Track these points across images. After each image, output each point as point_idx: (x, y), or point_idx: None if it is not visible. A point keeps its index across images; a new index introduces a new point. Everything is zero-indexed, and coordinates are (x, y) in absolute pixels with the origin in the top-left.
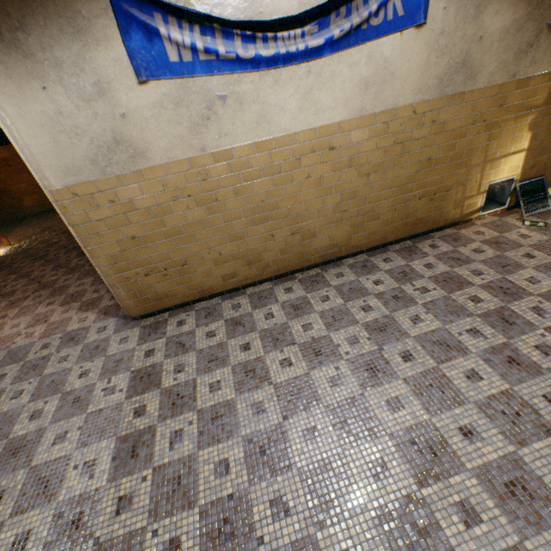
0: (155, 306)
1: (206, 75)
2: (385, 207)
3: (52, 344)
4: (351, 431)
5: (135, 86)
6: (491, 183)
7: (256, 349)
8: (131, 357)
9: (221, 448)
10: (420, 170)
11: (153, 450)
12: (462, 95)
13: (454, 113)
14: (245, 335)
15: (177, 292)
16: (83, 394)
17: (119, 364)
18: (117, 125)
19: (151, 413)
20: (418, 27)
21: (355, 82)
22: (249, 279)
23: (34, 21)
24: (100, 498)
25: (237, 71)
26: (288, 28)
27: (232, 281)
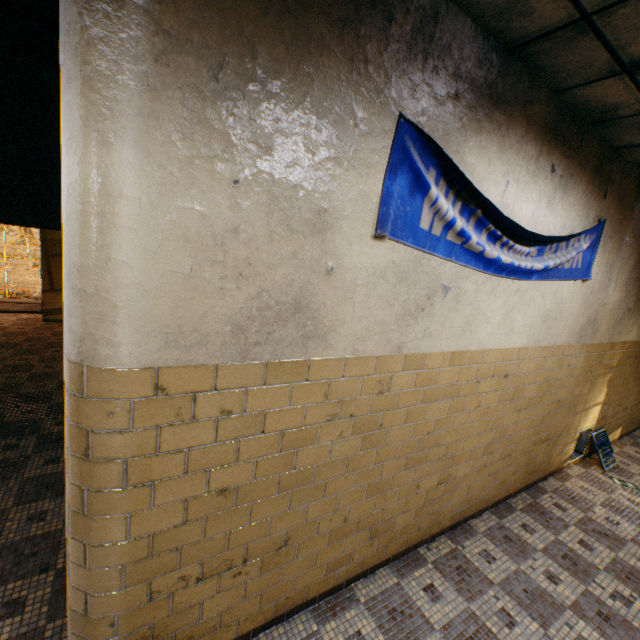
0: None
1: (443, 257)
2: (519, 449)
3: None
4: None
5: (367, 237)
6: (580, 431)
7: None
8: None
9: None
10: (550, 410)
11: None
12: (587, 345)
13: (579, 360)
14: None
15: (239, 611)
16: None
17: None
18: (313, 280)
19: None
20: (582, 281)
21: (540, 311)
22: (362, 564)
23: (288, 86)
24: None
25: (469, 265)
26: (520, 243)
27: (338, 572)
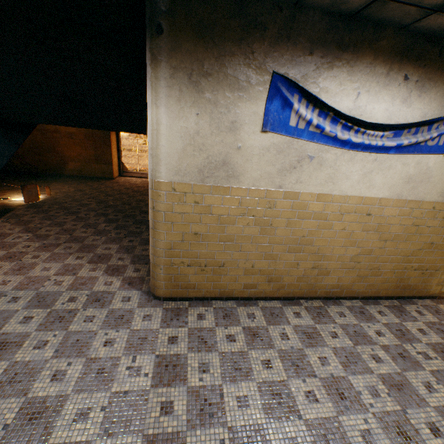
0: (180, 293)
1: (307, 140)
2: (388, 268)
3: (78, 299)
4: None
5: (257, 132)
6: None
7: (278, 370)
8: (155, 338)
9: None
10: (423, 248)
11: None
12: None
13: None
14: (264, 350)
15: (204, 286)
16: (107, 366)
17: (143, 342)
18: (231, 152)
19: (179, 414)
20: None
21: (402, 175)
22: (263, 293)
23: (216, 74)
24: None
25: (328, 144)
26: (374, 129)
27: (250, 291)
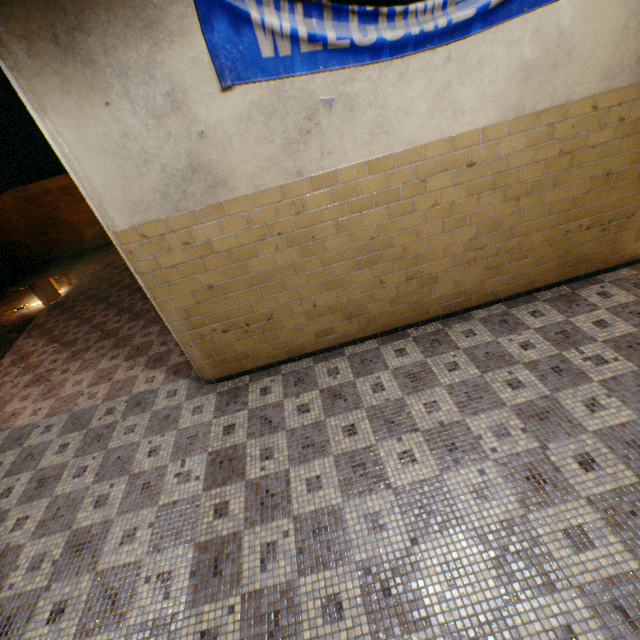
0: (233, 368)
1: (308, 73)
2: (536, 241)
3: (116, 409)
4: (515, 575)
5: (217, 94)
6: None
7: (365, 435)
8: (207, 433)
9: (329, 576)
10: (593, 189)
11: (240, 568)
12: None
13: None
14: (348, 413)
15: (260, 351)
16: (153, 479)
17: (193, 442)
18: (194, 146)
19: (236, 514)
20: None
21: (512, 68)
22: (348, 336)
23: (94, 15)
24: (178, 629)
25: (349, 65)
26: None
27: (327, 339)
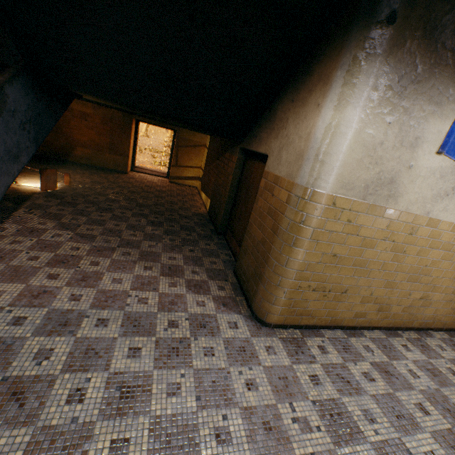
0: (292, 320)
1: None
2: None
3: (180, 324)
4: None
5: (432, 152)
6: None
7: (437, 416)
8: (296, 378)
9: None
10: None
11: None
12: None
13: None
14: (408, 391)
15: (318, 313)
16: (269, 419)
17: (287, 384)
18: (401, 170)
19: None
20: None
21: None
22: (368, 322)
23: (424, 82)
24: None
25: None
26: None
27: (358, 320)
